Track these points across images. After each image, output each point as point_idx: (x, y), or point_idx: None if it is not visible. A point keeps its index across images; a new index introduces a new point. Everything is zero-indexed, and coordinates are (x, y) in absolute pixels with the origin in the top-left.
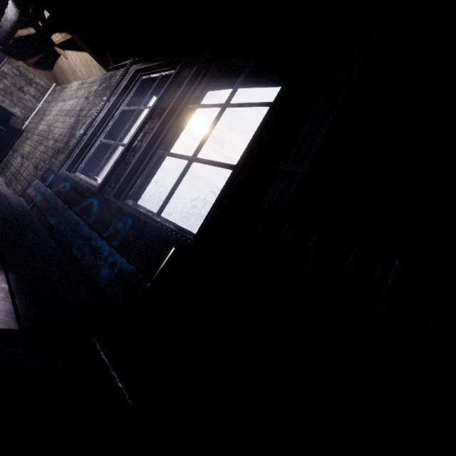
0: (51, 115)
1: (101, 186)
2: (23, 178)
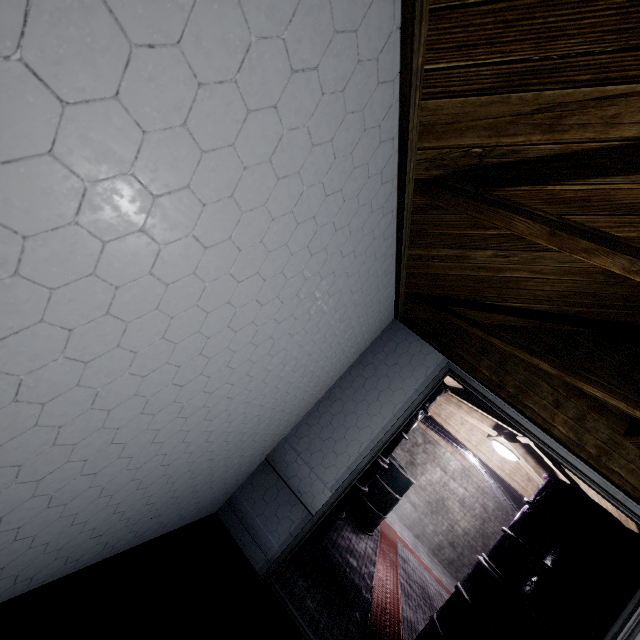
0: (432, 476)
1: None
2: (439, 546)
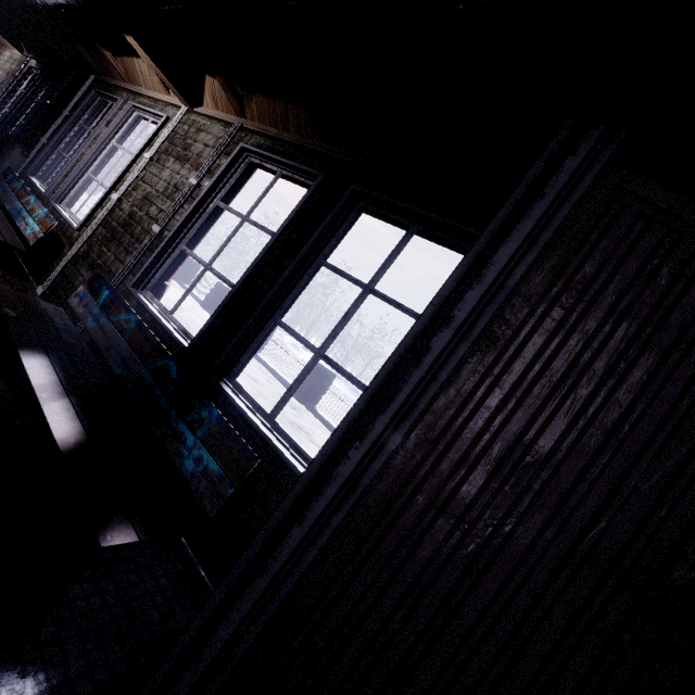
0: None
1: None
2: None
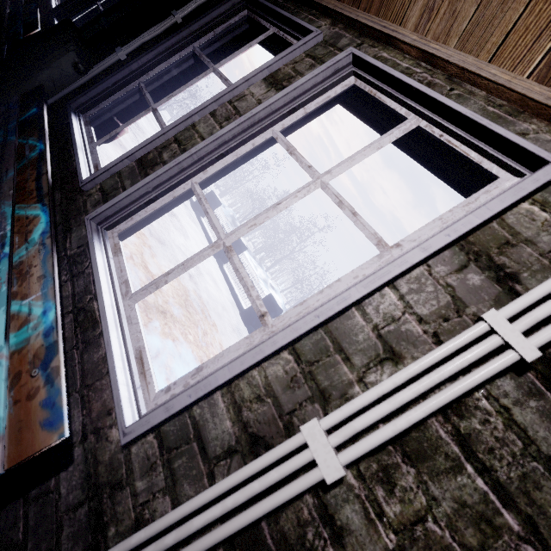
0: None
1: (56, 8)
2: None
